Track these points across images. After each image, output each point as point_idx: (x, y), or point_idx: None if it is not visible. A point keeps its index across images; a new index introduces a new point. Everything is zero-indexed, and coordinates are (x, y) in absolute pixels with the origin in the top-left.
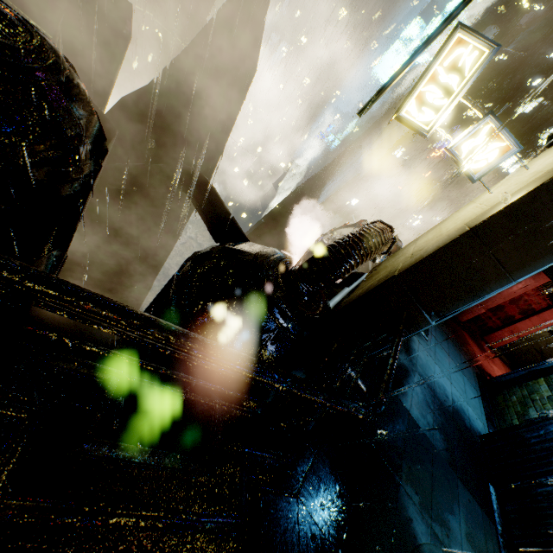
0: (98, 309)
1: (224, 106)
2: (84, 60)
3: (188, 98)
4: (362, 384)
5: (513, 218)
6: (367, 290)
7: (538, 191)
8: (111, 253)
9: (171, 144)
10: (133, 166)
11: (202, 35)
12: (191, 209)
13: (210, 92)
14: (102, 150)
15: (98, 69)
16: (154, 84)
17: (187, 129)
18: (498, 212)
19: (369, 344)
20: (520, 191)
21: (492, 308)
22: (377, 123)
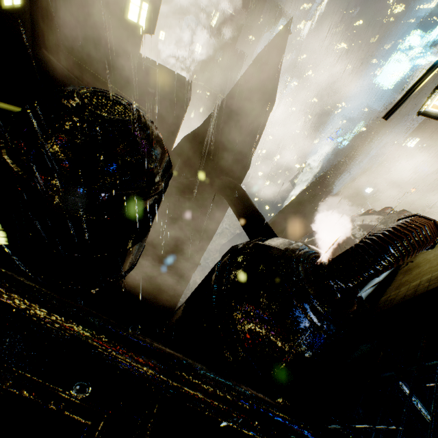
0: (144, 360)
1: (251, 131)
2: (162, 119)
3: (226, 130)
4: (424, 409)
5: None
6: (416, 293)
7: None
8: (172, 241)
9: (214, 163)
10: (188, 181)
11: (235, 88)
12: (227, 206)
13: (241, 123)
14: (169, 174)
15: (170, 123)
16: (203, 125)
17: (225, 150)
18: None
19: (433, 365)
20: None
21: None
22: (385, 121)
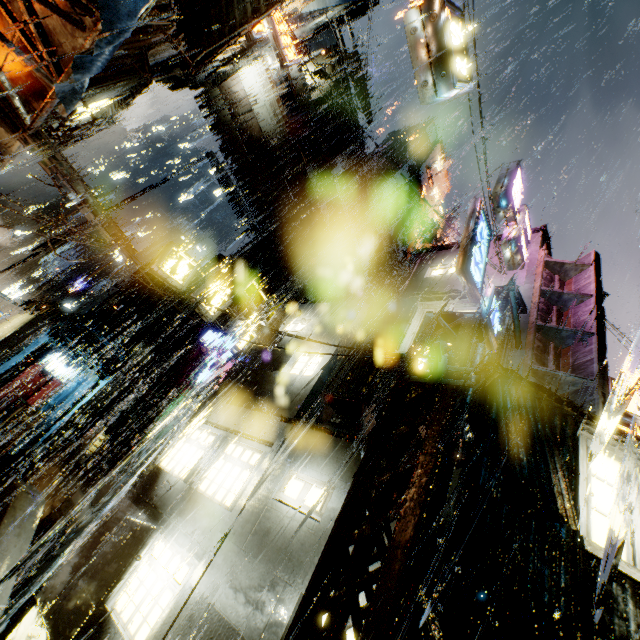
0: None
1: None
2: None
3: None
4: None
5: (6, 342)
6: None
7: (11, 335)
8: None
9: None
10: None
11: None
12: None
13: None
14: None
15: None
16: None
17: None
18: (2, 341)
19: None
20: (7, 334)
21: (13, 391)
22: None
